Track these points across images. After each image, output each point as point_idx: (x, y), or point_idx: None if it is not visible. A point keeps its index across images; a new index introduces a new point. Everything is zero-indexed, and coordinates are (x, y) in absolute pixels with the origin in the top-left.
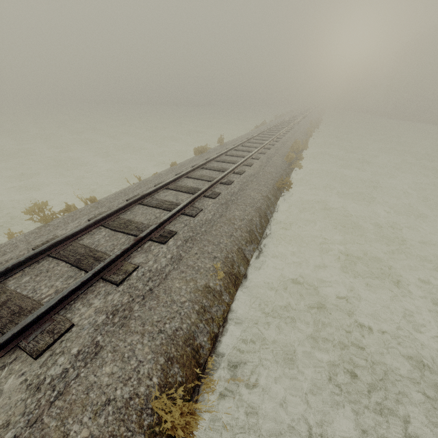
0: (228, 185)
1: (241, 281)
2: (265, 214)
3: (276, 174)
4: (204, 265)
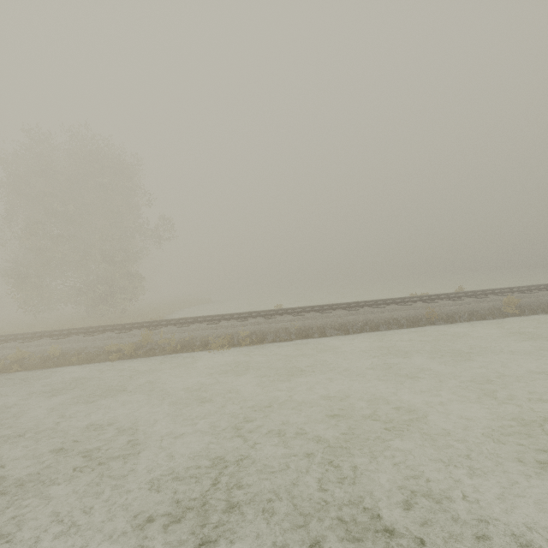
0: (374, 308)
1: (309, 338)
2: (375, 324)
3: (448, 310)
4: (296, 323)
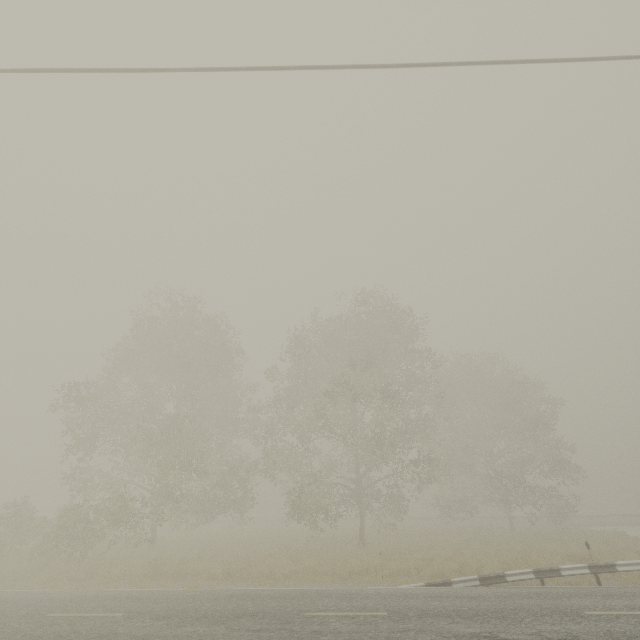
0: None
1: None
2: None
3: None
4: None
